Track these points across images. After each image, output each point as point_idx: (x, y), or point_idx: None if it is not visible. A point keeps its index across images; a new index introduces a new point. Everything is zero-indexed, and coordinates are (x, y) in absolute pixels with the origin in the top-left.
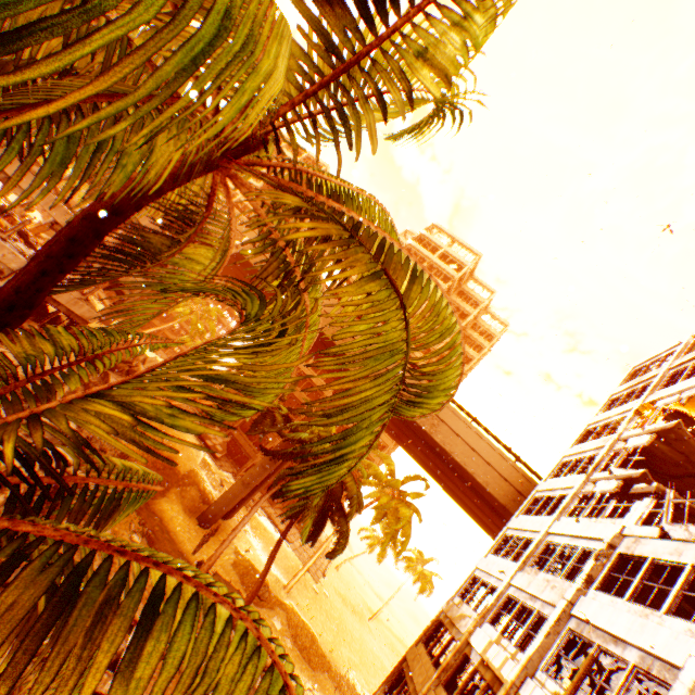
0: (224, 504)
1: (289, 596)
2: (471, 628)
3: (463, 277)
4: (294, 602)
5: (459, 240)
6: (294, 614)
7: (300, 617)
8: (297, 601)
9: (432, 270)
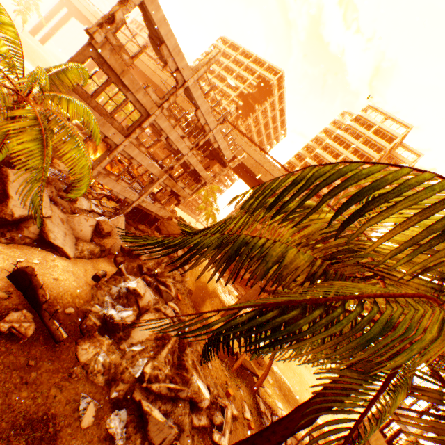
0: (235, 310)
1: (273, 363)
2: (419, 432)
3: (393, 146)
4: (276, 366)
5: (392, 116)
6: (278, 374)
7: (281, 376)
8: (277, 365)
9: (366, 143)
